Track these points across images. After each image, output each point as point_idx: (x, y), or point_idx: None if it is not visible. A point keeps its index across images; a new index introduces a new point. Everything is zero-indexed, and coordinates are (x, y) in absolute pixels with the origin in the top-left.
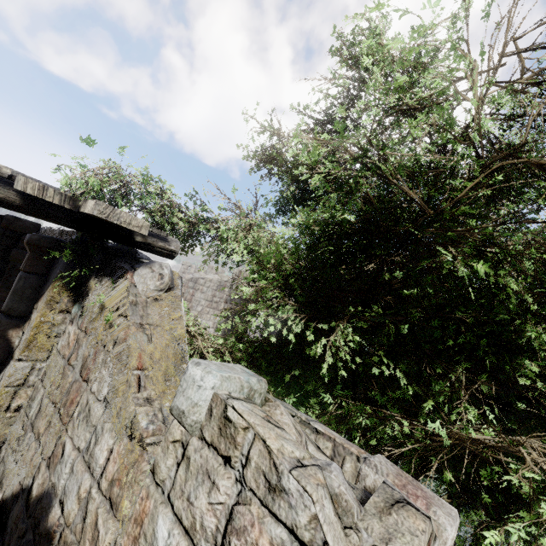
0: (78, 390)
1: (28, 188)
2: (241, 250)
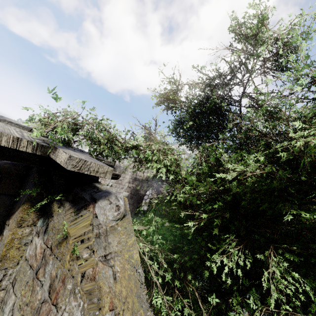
0: (48, 314)
1: (3, 140)
2: (164, 170)
